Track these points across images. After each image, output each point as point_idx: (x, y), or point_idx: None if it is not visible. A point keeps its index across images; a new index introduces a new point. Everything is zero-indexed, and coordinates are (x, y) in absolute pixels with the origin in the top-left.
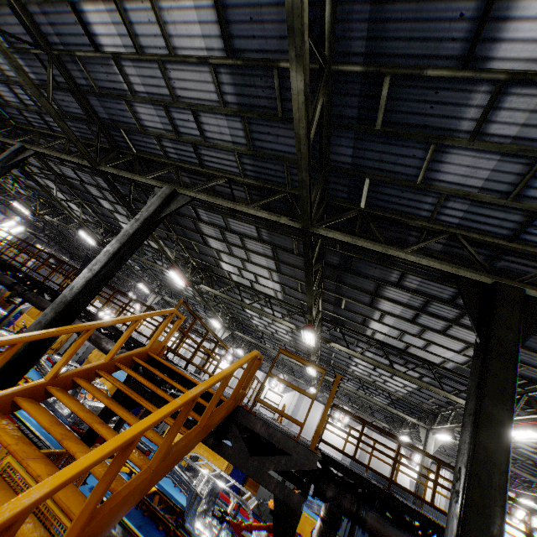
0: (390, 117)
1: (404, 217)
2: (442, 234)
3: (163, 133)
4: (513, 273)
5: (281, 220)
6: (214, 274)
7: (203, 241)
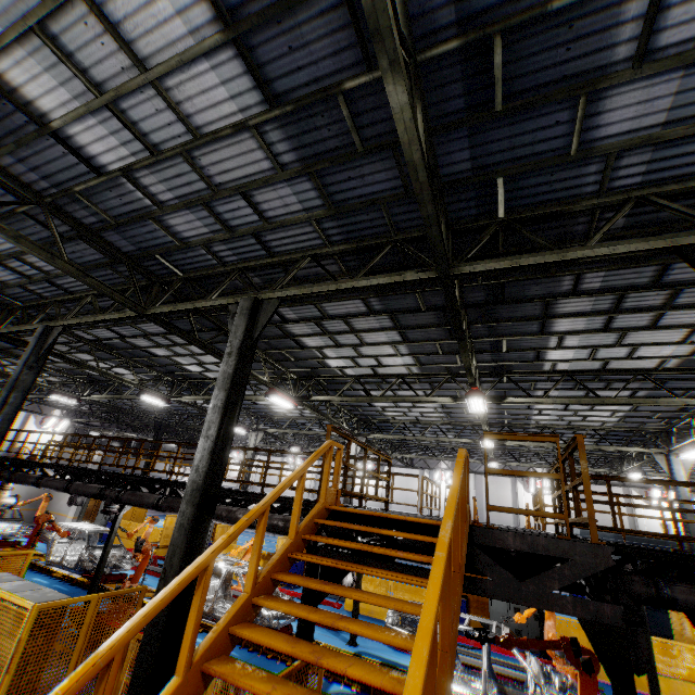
0: (512, 88)
1: (563, 205)
2: (626, 204)
3: (211, 238)
4: None
5: (406, 277)
6: (322, 378)
7: (297, 344)
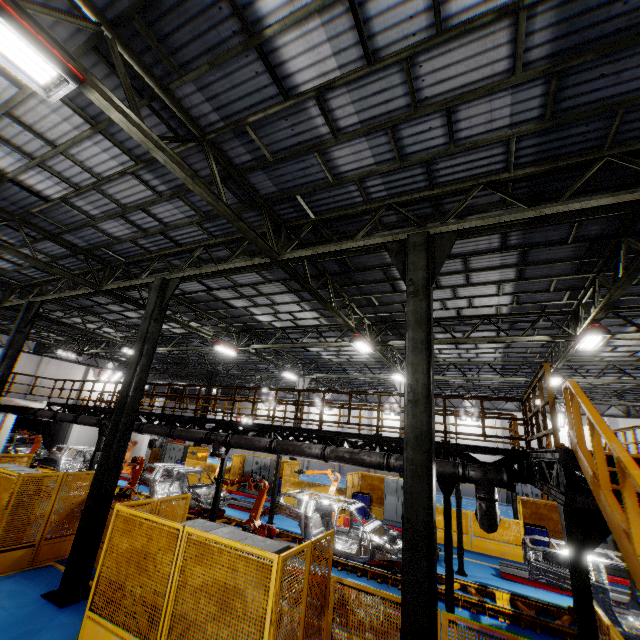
0: None
1: None
2: None
3: (373, 170)
4: None
5: None
6: (397, 323)
7: (392, 288)
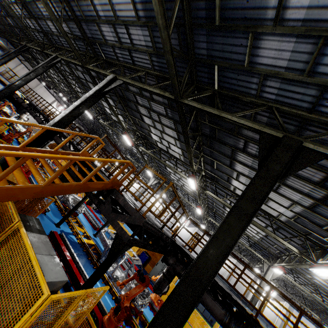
0: (224, 15)
1: (241, 95)
2: (262, 106)
3: (114, 44)
4: (316, 141)
5: (165, 94)
6: (148, 142)
7: (141, 118)
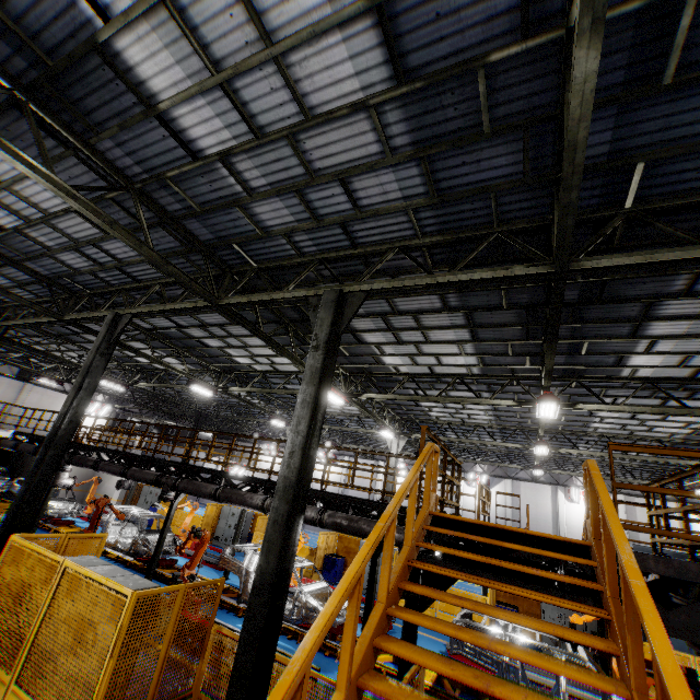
0: (688, 57)
1: None
2: None
3: (295, 227)
4: None
5: (514, 271)
6: (373, 375)
7: (356, 340)
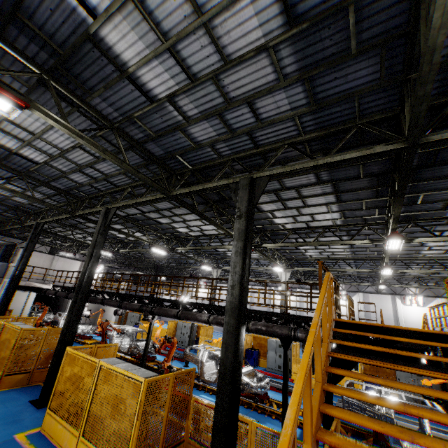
0: None
1: None
2: None
3: (217, 139)
4: None
5: (376, 150)
6: (268, 232)
7: (257, 209)
